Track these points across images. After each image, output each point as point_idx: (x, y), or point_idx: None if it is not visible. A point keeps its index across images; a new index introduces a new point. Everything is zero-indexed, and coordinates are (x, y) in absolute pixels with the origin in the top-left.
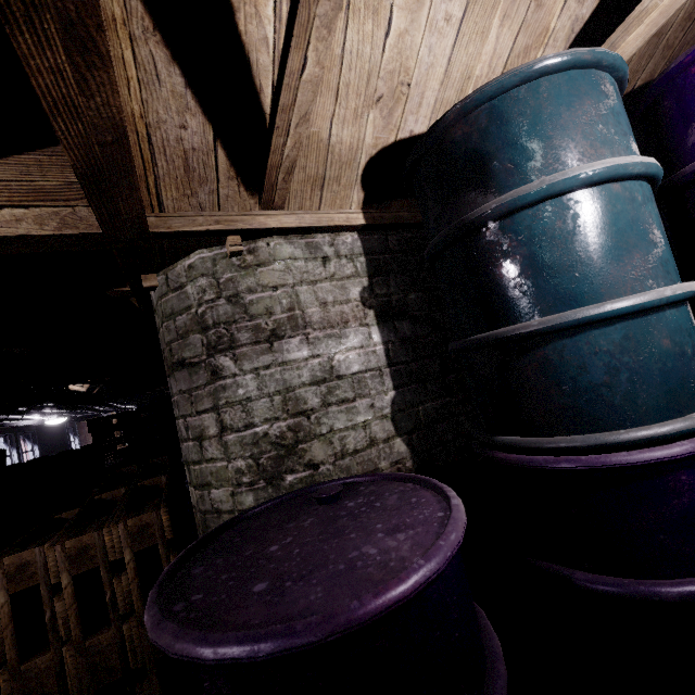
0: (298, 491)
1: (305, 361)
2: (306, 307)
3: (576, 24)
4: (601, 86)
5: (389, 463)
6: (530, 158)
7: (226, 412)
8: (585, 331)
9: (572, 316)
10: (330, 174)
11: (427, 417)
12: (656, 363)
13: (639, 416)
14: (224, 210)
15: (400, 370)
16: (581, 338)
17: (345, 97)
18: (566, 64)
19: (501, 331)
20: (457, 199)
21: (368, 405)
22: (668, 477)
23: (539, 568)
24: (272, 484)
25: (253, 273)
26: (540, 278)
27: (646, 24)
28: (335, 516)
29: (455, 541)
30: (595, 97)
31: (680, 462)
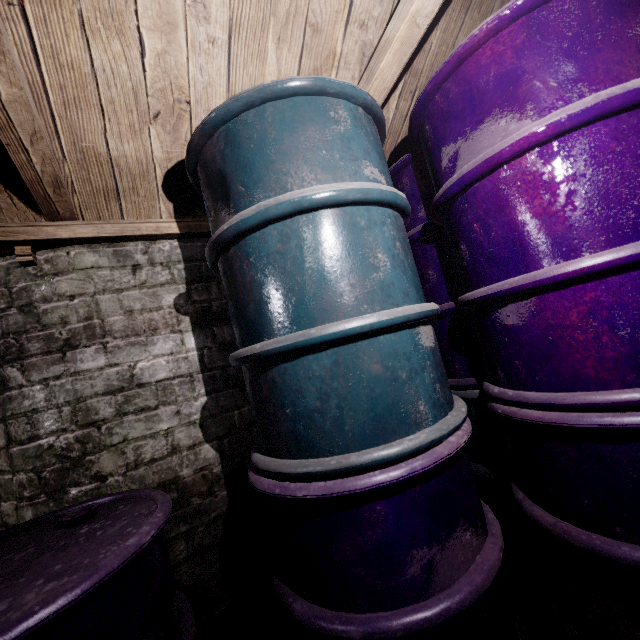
0: (67, 508)
1: (100, 370)
2: (108, 316)
3: (365, 49)
4: (329, 112)
5: (193, 470)
6: (257, 181)
7: (12, 423)
8: (301, 356)
9: (284, 341)
10: (124, 186)
11: (243, 421)
12: (364, 389)
13: (346, 443)
14: (1, 221)
15: (215, 376)
16: (298, 362)
17: (114, 113)
18: (286, 91)
19: (240, 351)
20: (217, 216)
21: (173, 412)
22: (364, 507)
23: (276, 591)
24: (53, 498)
25: (50, 282)
26: (266, 300)
27: (393, 53)
28: (51, 547)
29: (61, 603)
30: (321, 123)
31: (369, 493)
